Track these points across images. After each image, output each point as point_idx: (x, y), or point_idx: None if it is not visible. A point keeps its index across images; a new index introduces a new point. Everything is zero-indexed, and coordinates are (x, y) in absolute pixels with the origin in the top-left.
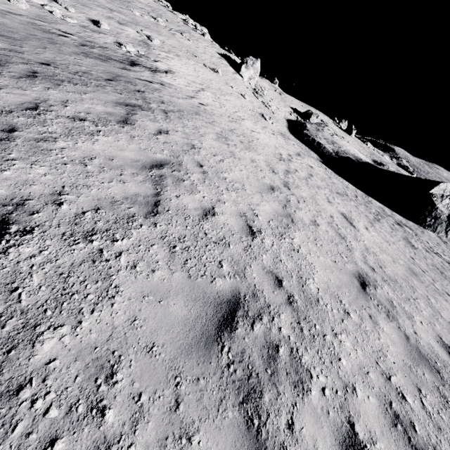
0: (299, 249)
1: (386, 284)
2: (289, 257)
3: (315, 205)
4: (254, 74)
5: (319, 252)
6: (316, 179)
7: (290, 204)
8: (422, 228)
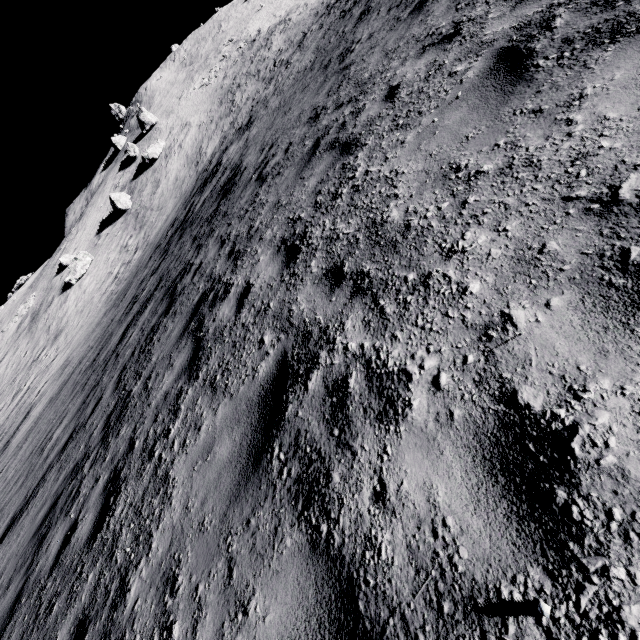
0: None
1: None
2: None
3: None
4: None
5: None
6: None
7: None
8: None
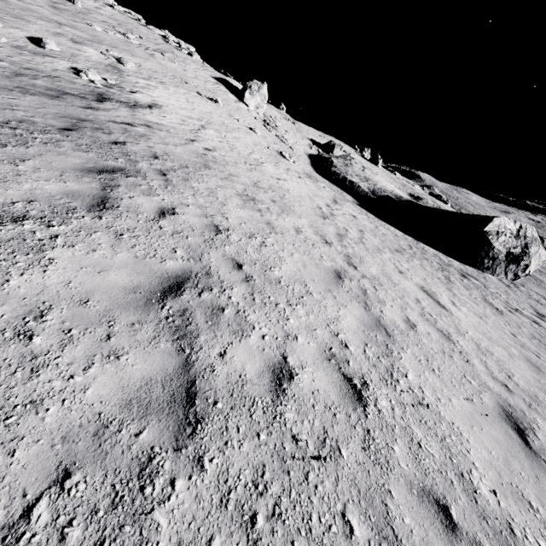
0: (425, 397)
1: (535, 413)
2: (424, 427)
3: (393, 287)
4: (261, 102)
5: (444, 386)
6: (369, 236)
7: (369, 297)
8: (481, 272)
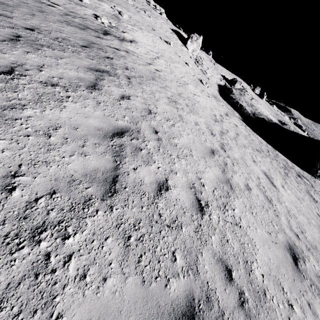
0: (240, 222)
1: (310, 254)
2: (233, 235)
3: (245, 167)
4: (196, 48)
5: (256, 222)
6: (241, 138)
7: (227, 167)
8: (314, 177)
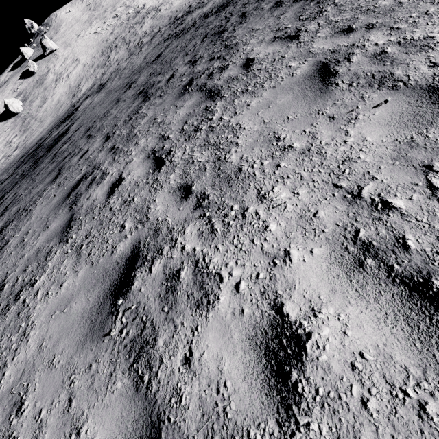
0: None
1: None
2: None
3: None
4: None
5: None
6: None
7: None
8: None
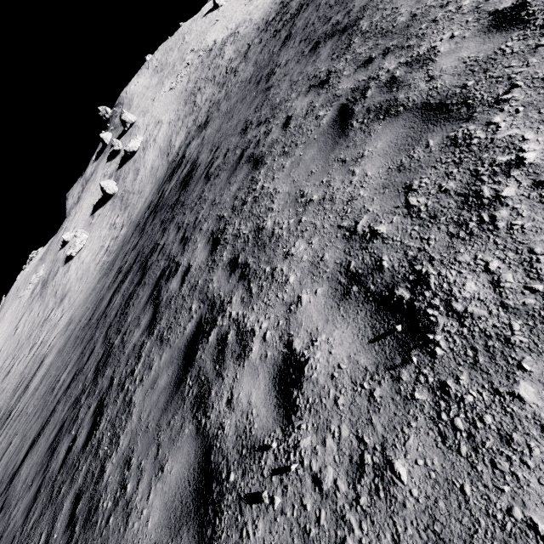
0: None
1: None
2: None
3: None
4: None
5: None
6: None
7: None
8: None
